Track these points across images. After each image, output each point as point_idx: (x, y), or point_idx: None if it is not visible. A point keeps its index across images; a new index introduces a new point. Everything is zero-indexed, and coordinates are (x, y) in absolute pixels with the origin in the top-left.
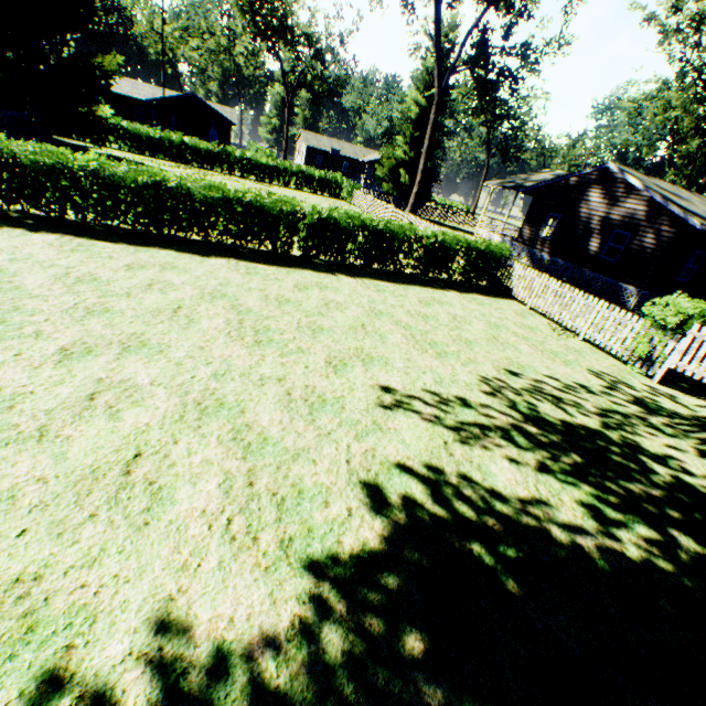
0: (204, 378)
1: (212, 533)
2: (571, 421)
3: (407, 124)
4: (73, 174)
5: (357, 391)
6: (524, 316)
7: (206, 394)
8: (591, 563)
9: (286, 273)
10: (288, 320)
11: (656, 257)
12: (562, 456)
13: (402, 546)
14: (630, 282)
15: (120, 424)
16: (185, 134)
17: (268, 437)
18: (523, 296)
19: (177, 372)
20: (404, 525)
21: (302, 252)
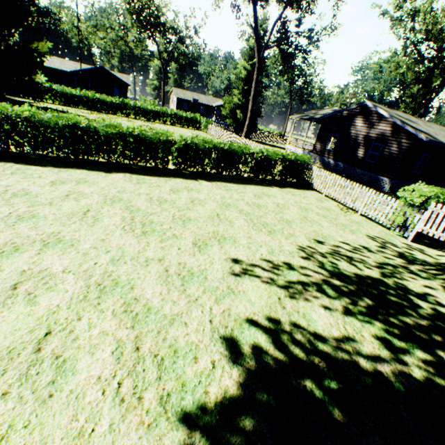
0: (104, 264)
1: (105, 397)
2: (361, 274)
3: (239, 81)
4: (12, 121)
5: (216, 264)
6: (322, 201)
7: (105, 276)
8: (390, 386)
9: (164, 181)
10: (166, 214)
11: (400, 159)
12: (358, 300)
13: (254, 390)
14: (384, 175)
15: (36, 307)
16: (98, 92)
17: (151, 307)
18: (320, 188)
19: (83, 260)
20: (254, 371)
21: (175, 166)
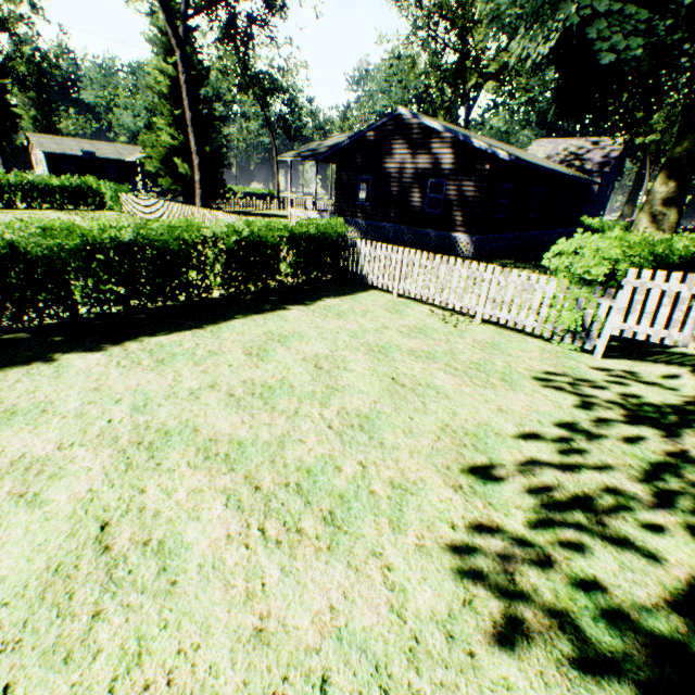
0: None
1: None
2: (678, 584)
3: (161, 100)
4: None
5: None
6: (400, 310)
7: None
8: None
9: None
10: None
11: (478, 198)
12: None
13: None
14: (462, 230)
15: None
16: None
17: None
18: (384, 281)
19: None
20: None
21: None
